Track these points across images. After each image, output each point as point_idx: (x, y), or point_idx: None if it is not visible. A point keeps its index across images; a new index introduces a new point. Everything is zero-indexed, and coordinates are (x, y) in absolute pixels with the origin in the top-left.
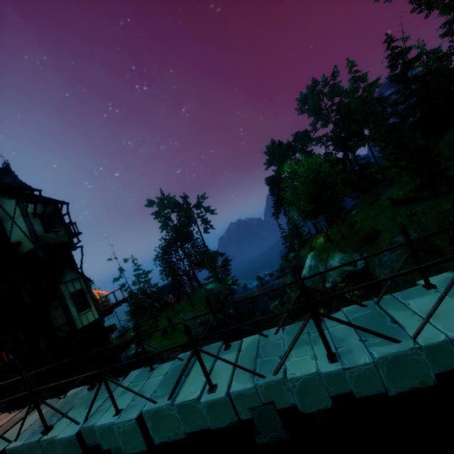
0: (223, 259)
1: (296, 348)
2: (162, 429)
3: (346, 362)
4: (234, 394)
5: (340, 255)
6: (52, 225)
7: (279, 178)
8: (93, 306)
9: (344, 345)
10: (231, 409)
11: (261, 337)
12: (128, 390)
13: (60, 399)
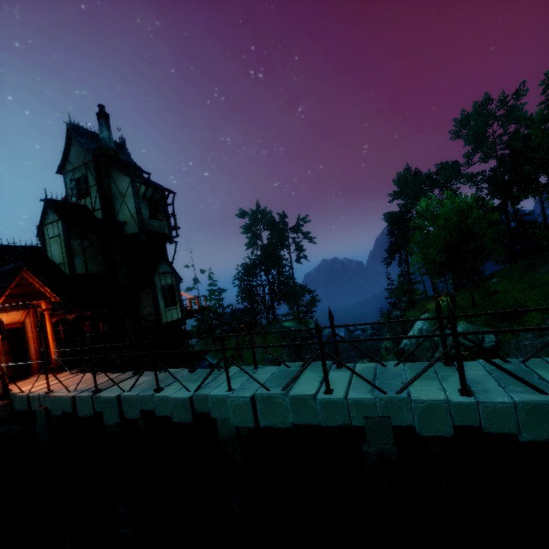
0: (309, 298)
1: (421, 380)
2: (270, 414)
3: (481, 398)
4: (352, 400)
5: (465, 325)
6: (157, 213)
7: (405, 216)
8: (178, 305)
9: (479, 386)
10: (346, 412)
11: (378, 365)
12: (245, 372)
13: (161, 373)
